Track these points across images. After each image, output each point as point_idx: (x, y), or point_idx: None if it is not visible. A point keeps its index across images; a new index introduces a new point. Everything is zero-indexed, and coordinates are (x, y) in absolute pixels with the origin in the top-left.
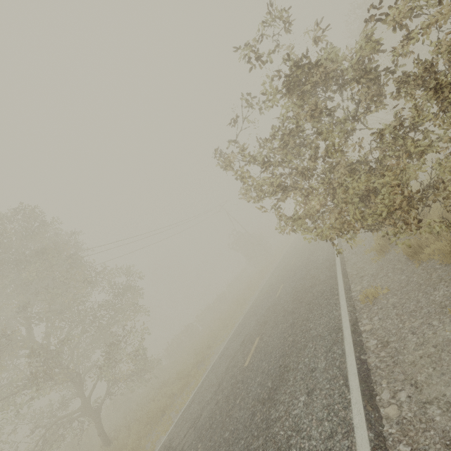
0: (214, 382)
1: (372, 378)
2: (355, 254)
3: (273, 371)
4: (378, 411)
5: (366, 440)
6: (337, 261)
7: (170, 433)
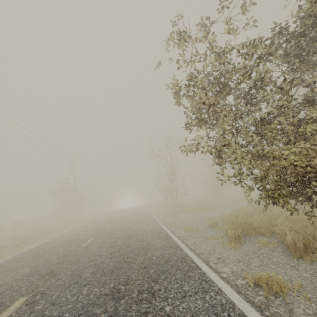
0: None
1: None
2: (192, 237)
3: None
4: None
5: None
6: (172, 235)
7: None
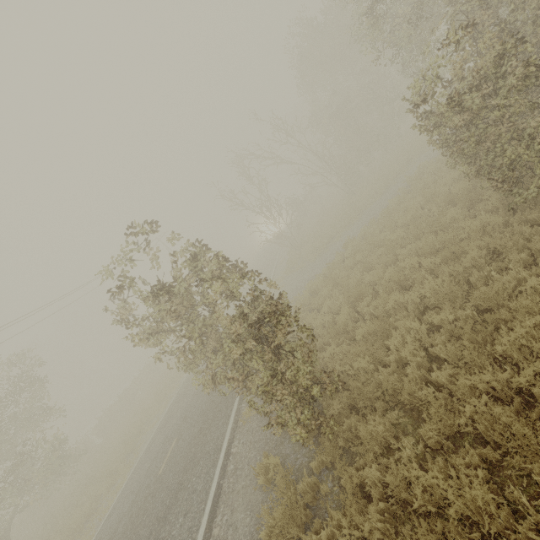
0: (134, 488)
1: (219, 502)
2: None
3: (173, 487)
4: (211, 531)
5: None
6: None
7: None
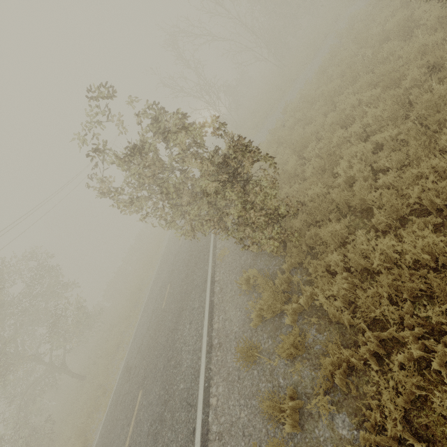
0: (147, 320)
1: (214, 310)
2: None
3: (176, 311)
4: (212, 327)
5: (206, 341)
6: None
7: (126, 358)
